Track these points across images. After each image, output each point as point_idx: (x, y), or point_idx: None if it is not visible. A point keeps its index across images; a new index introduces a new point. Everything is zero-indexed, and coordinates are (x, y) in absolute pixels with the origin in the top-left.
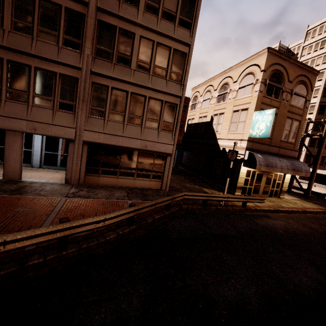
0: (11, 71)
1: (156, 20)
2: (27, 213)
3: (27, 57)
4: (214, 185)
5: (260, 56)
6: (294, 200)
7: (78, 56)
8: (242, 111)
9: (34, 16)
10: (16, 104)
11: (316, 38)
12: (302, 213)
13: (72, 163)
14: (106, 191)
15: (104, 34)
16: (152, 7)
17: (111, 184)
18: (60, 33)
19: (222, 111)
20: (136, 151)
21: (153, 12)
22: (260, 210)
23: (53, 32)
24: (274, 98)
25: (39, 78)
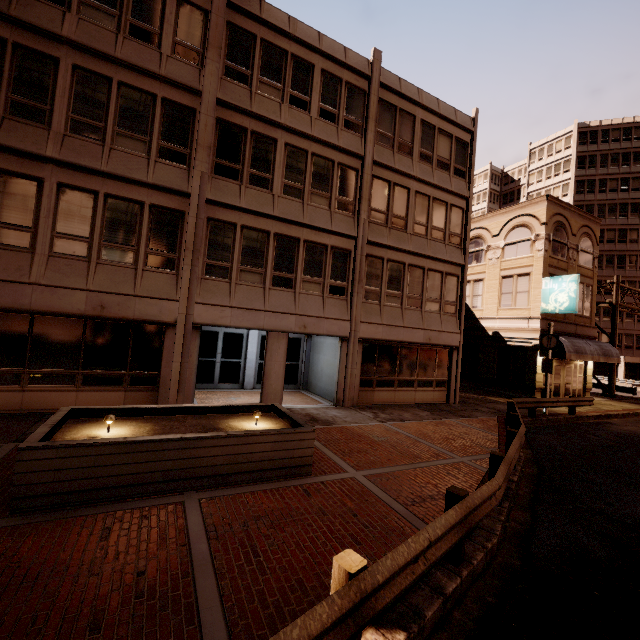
0: (278, 247)
1: (431, 170)
2: (395, 441)
3: (296, 228)
4: (486, 391)
5: (534, 205)
6: (604, 401)
7: (352, 221)
8: (520, 277)
9: (305, 176)
10: (281, 293)
11: (546, 161)
12: (634, 416)
13: (346, 374)
14: (400, 411)
15: (378, 192)
16: (426, 156)
17: (388, 401)
18: (333, 195)
19: (478, 277)
20: (416, 347)
21: (426, 161)
22: (591, 417)
23: (324, 193)
24: (560, 257)
25: (308, 254)
